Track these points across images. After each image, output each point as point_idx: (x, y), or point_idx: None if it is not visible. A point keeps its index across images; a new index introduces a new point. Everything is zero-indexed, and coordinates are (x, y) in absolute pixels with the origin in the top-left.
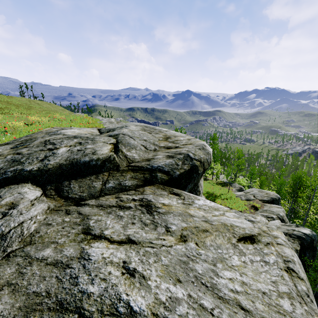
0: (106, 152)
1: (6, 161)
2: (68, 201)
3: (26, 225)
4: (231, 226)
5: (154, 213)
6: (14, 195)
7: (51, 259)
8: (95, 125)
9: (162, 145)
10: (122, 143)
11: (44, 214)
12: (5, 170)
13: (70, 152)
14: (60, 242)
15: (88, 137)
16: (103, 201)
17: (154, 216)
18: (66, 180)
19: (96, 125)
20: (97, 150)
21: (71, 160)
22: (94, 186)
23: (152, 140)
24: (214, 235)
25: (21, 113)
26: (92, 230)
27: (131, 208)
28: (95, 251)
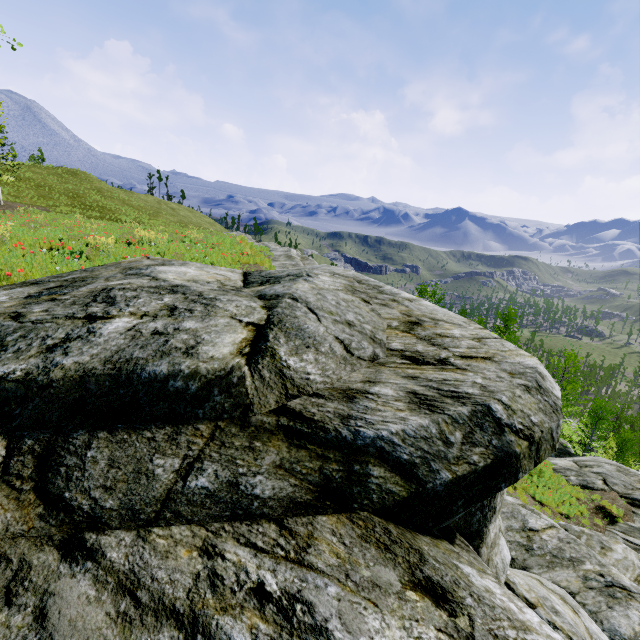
0: (224, 354)
1: None
2: (52, 519)
3: None
4: None
5: None
6: None
7: None
8: (253, 261)
9: (397, 347)
10: (282, 326)
11: None
12: None
13: (130, 336)
14: None
15: (202, 294)
16: (152, 561)
17: None
18: (86, 428)
19: (255, 260)
20: (204, 341)
21: (120, 362)
22: (153, 473)
23: (369, 326)
24: None
25: (139, 221)
26: None
27: None
28: None
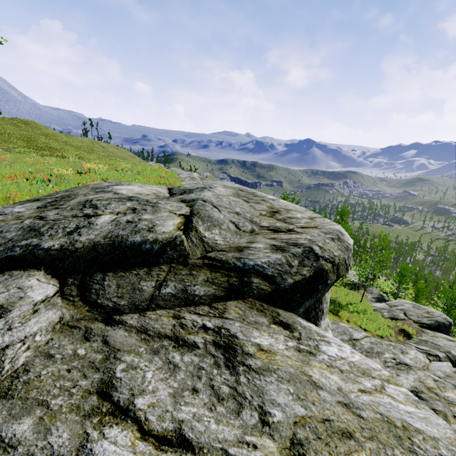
0: (170, 230)
1: (21, 228)
2: (95, 311)
3: (11, 352)
4: (405, 428)
5: (239, 368)
6: (10, 291)
7: (23, 448)
8: (168, 181)
9: (265, 225)
10: (199, 215)
11: (50, 332)
12: (14, 244)
13: (114, 224)
14: (52, 407)
15: (148, 200)
16: (151, 322)
17: (239, 378)
18: (100, 271)
19: (170, 181)
20: (157, 224)
21: (113, 237)
22: (142, 289)
23: (249, 215)
24: (367, 450)
25: (80, 157)
26: (116, 389)
27: (196, 349)
28: (107, 451)
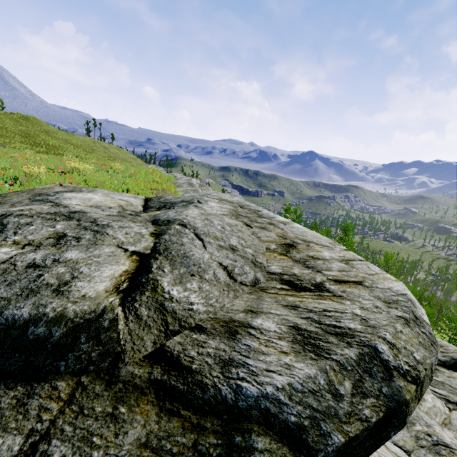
0: (98, 292)
1: None
2: None
3: None
4: None
5: None
6: None
7: None
8: (161, 187)
9: (276, 270)
10: (168, 253)
11: None
12: None
13: (1, 270)
14: None
15: (96, 220)
16: None
17: None
18: None
19: (163, 186)
20: (81, 274)
21: None
22: None
23: (250, 250)
24: None
25: (77, 156)
26: None
27: None
28: None
